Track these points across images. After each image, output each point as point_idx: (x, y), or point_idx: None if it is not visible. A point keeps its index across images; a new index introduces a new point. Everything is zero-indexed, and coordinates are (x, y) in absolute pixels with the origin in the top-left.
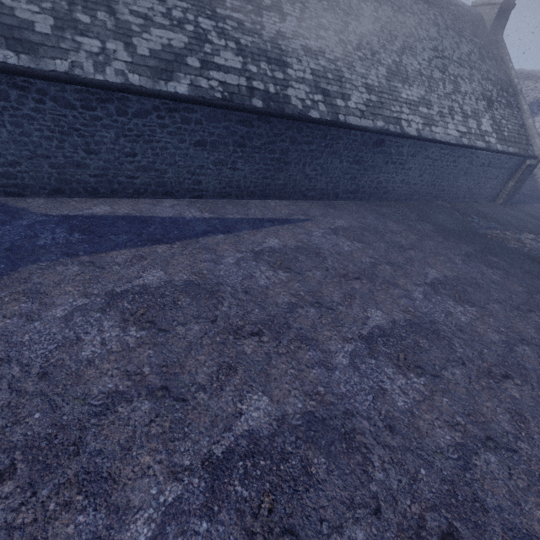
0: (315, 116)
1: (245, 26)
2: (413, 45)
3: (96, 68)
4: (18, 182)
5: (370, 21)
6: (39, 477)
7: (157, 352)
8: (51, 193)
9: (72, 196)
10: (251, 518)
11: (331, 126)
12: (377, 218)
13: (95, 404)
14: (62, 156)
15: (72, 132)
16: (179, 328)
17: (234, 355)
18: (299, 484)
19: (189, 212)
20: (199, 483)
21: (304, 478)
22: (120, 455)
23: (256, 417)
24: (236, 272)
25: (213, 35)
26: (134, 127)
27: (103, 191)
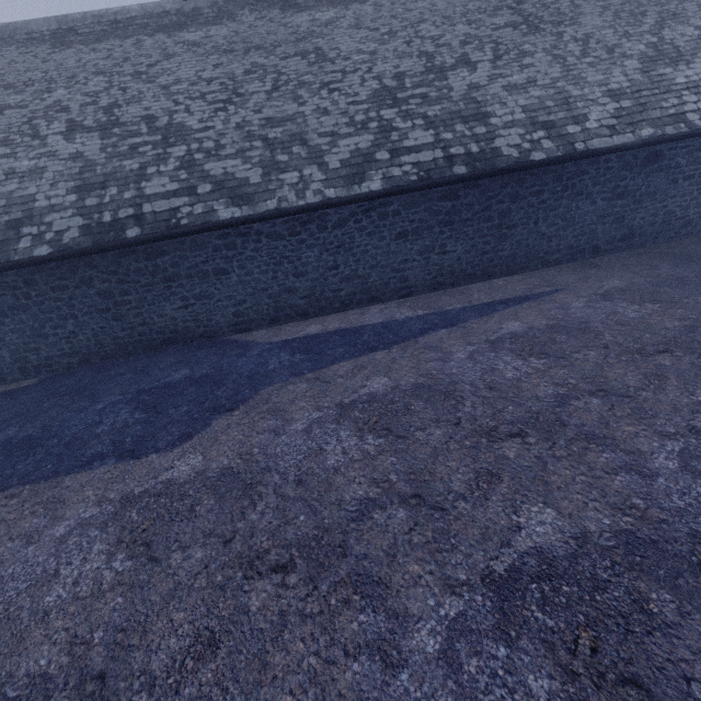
0: (540, 158)
1: (430, 97)
2: (678, 9)
3: (298, 196)
4: (245, 319)
5: (595, 15)
6: (316, 574)
7: (400, 459)
8: (270, 323)
9: (287, 322)
10: (565, 654)
11: (565, 162)
12: (679, 265)
13: (350, 510)
14: (277, 285)
15: (283, 261)
16: (418, 434)
17: (493, 460)
18: (634, 624)
19: (400, 313)
20: (483, 601)
21: (639, 617)
22: (386, 561)
23: (541, 532)
24: (472, 368)
25: (397, 122)
26: (334, 239)
27: (312, 311)
